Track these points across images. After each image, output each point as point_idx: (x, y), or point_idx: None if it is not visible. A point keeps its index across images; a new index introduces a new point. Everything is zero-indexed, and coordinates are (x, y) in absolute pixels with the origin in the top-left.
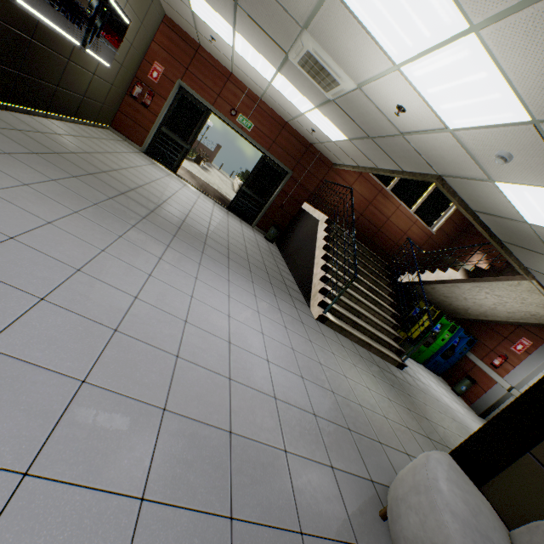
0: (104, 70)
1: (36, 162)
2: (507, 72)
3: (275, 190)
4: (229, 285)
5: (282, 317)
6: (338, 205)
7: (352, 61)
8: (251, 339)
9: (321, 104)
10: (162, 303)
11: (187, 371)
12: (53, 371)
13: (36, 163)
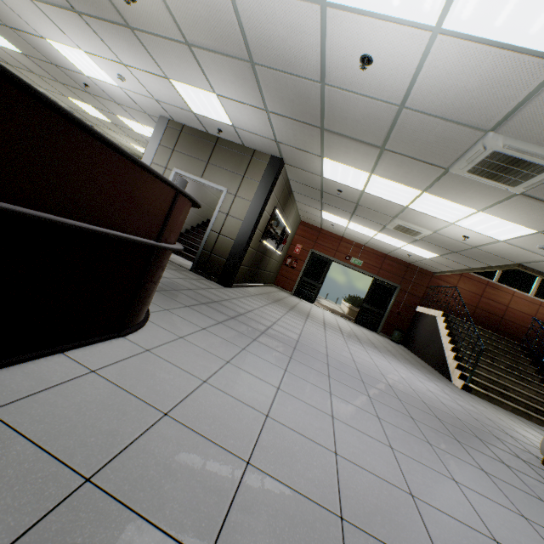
0: (277, 257)
1: (277, 305)
2: (506, 220)
3: (389, 302)
4: (386, 358)
5: (430, 380)
6: (449, 303)
7: (426, 224)
8: (414, 381)
9: (412, 242)
10: (361, 357)
11: (390, 379)
12: (347, 365)
13: (277, 306)
